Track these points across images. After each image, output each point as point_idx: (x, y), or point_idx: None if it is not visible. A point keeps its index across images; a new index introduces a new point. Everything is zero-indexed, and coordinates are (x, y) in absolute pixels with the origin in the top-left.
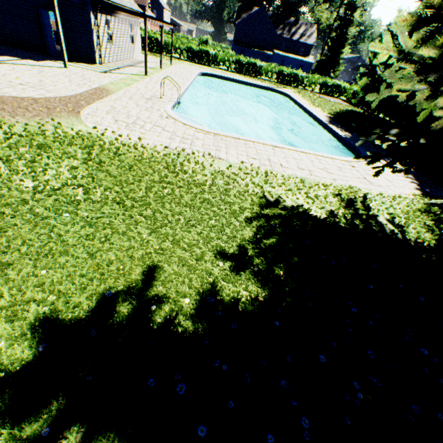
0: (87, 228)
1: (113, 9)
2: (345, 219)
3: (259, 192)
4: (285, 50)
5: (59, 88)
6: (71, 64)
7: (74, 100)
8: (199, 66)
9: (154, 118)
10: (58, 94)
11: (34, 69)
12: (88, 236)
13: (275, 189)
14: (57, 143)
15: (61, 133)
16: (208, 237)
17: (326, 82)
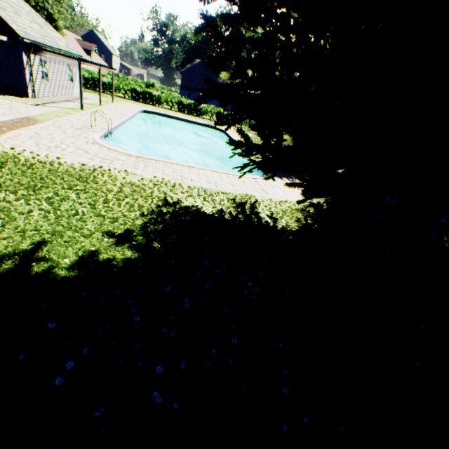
0: None
1: (47, 52)
2: (231, 214)
3: (162, 197)
4: None
5: None
6: None
7: None
8: (142, 104)
9: (79, 143)
10: None
11: None
12: None
13: (178, 195)
14: None
15: None
16: (101, 224)
17: None
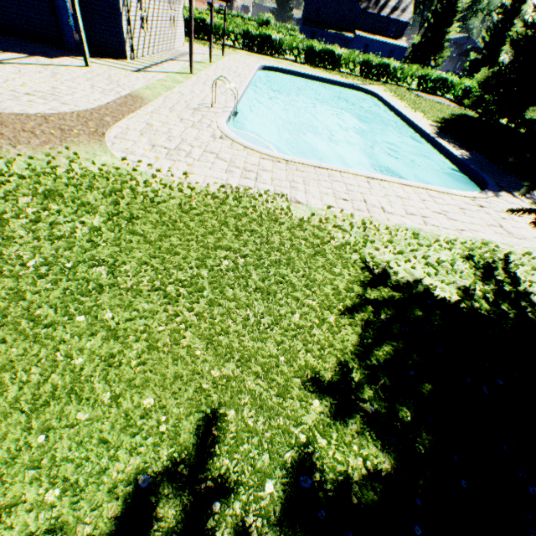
0: (111, 344)
1: None
2: (487, 301)
3: (357, 259)
4: (370, 30)
5: (77, 98)
6: (94, 61)
7: (97, 116)
8: (258, 56)
9: (204, 139)
10: (76, 107)
11: (46, 70)
12: (112, 356)
13: (378, 251)
14: (72, 188)
15: (78, 170)
16: (291, 348)
17: (427, 74)
